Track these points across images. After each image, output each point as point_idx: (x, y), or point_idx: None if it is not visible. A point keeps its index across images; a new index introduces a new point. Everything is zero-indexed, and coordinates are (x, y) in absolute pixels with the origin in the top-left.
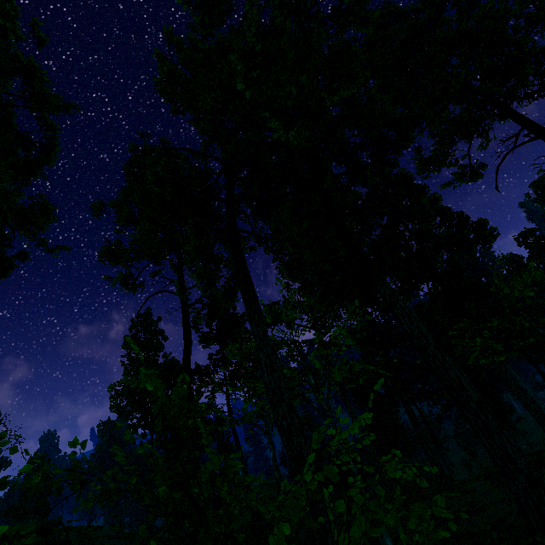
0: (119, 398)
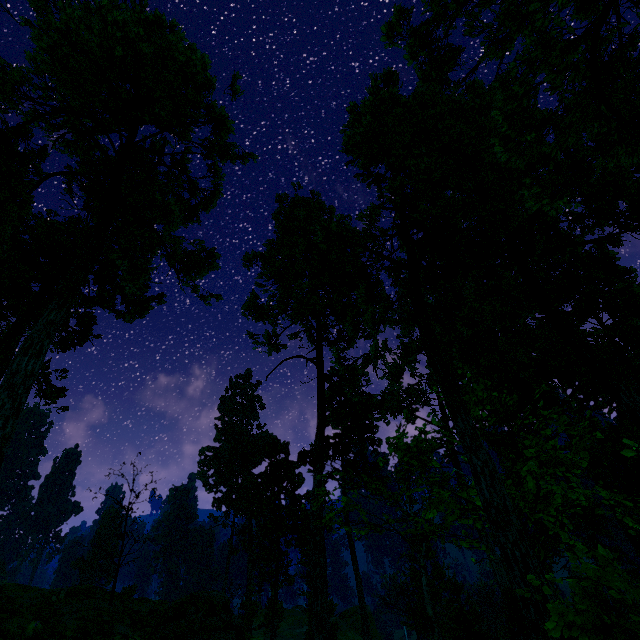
0: (207, 464)
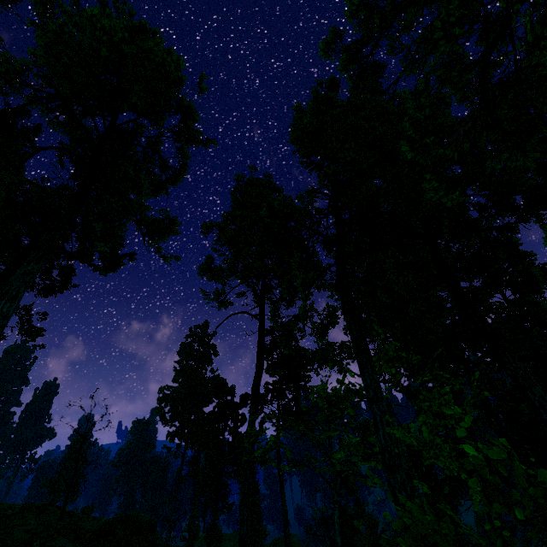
0: (165, 401)
